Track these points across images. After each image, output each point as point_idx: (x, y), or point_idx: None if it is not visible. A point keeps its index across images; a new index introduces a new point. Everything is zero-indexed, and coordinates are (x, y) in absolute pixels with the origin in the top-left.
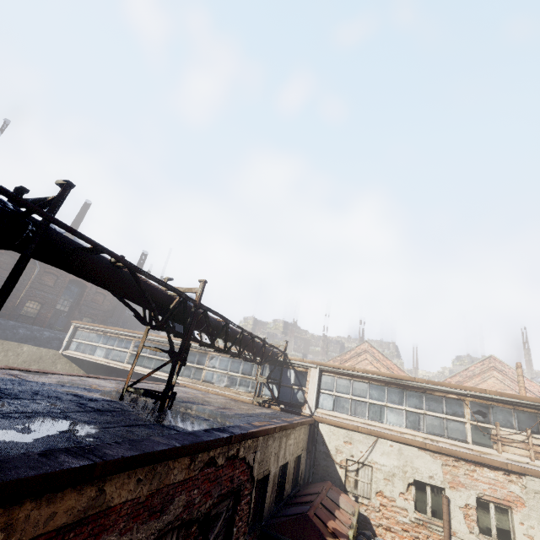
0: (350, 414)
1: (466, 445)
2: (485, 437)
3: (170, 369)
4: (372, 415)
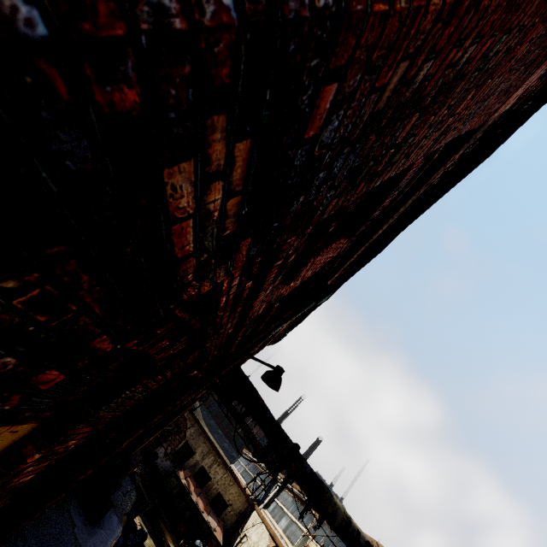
0: (272, 516)
1: (291, 546)
2: (303, 544)
3: (247, 477)
4: (278, 518)
